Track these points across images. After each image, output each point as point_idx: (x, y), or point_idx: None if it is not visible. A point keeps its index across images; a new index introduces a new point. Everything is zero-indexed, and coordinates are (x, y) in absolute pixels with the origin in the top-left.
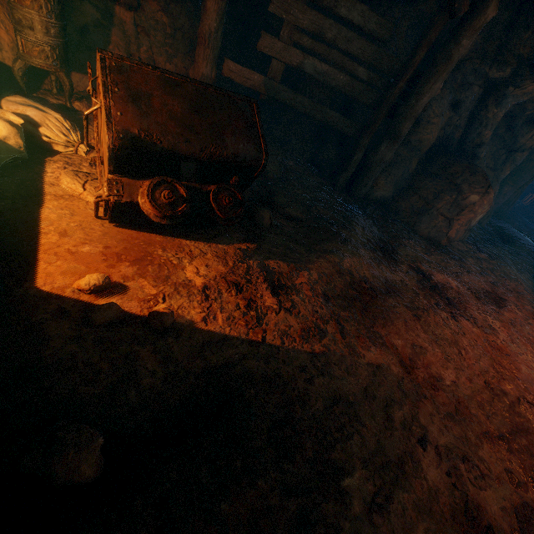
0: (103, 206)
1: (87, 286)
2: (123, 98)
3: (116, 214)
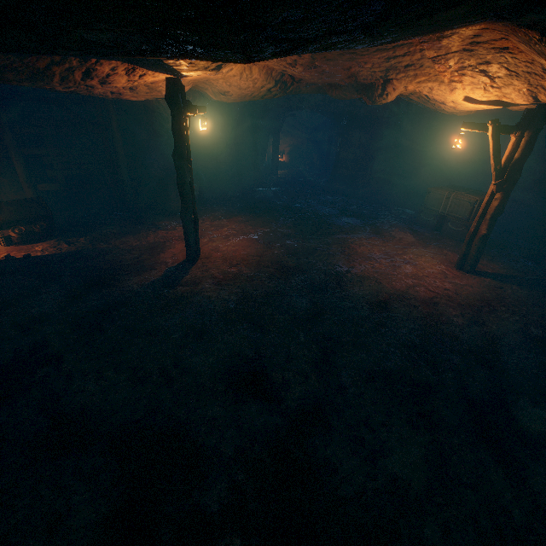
0: (2, 241)
1: (4, 256)
2: None
3: (7, 242)
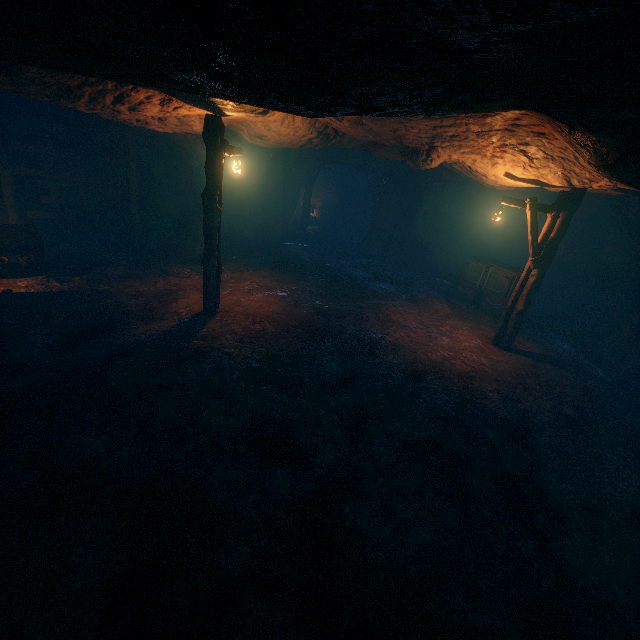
0: None
1: None
2: None
3: None
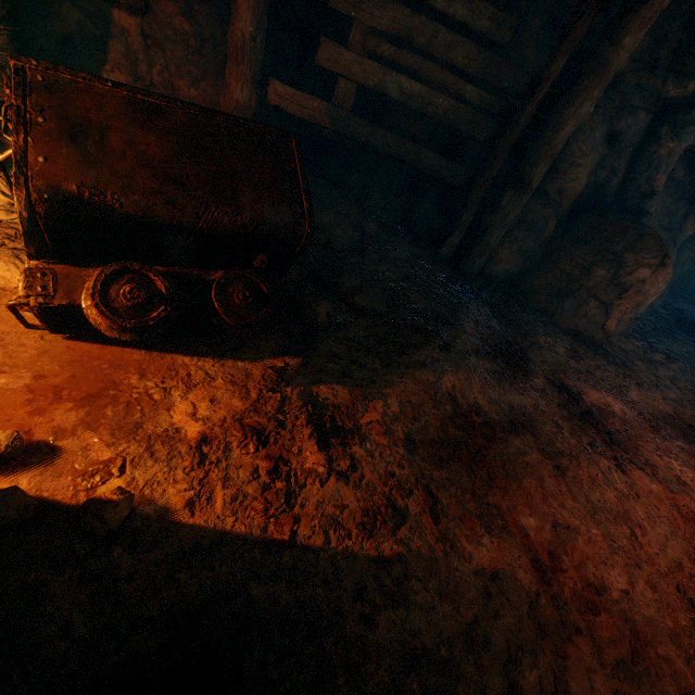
0: (31, 310)
1: None
2: (53, 134)
3: (55, 323)
